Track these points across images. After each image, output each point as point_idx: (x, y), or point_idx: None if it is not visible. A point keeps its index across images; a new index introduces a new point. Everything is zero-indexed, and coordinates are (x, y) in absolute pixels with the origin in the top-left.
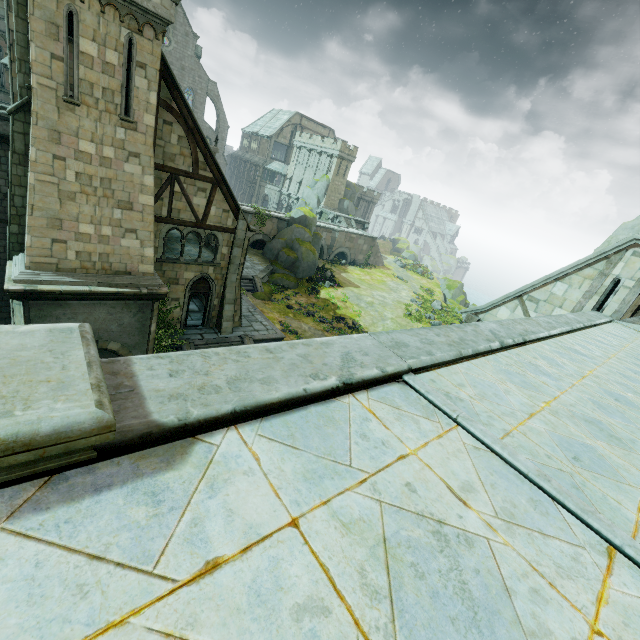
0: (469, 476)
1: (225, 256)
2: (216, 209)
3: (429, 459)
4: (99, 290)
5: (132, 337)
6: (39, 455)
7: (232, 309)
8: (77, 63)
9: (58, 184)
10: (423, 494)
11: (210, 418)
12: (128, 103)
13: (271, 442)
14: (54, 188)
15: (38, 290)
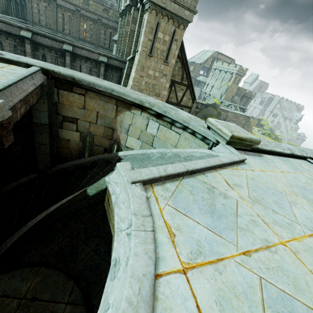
0: None
1: None
2: (185, 98)
3: None
4: None
5: None
6: (250, 144)
7: None
8: (155, 41)
9: (139, 86)
10: None
11: (266, 150)
12: (167, 55)
13: (278, 160)
14: (137, 87)
15: None
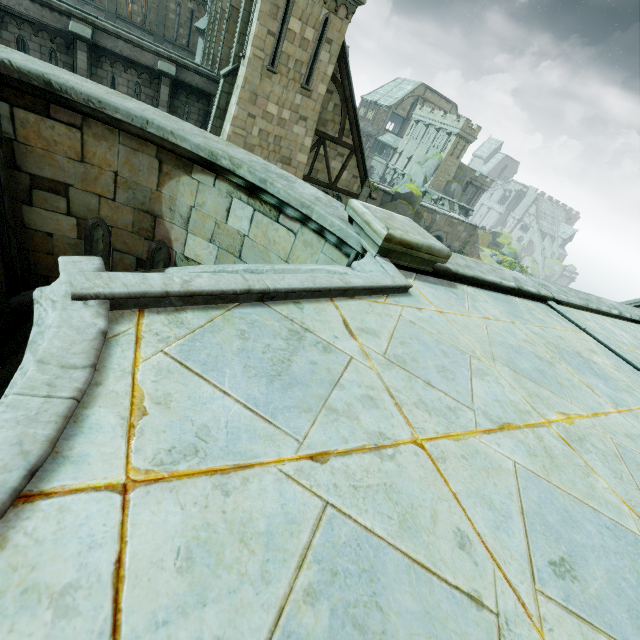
0: (593, 349)
1: None
2: (347, 174)
3: (569, 335)
4: None
5: None
6: (429, 258)
7: None
8: (283, 38)
9: (245, 137)
10: (568, 342)
11: (465, 275)
12: (310, 73)
13: (488, 297)
14: (242, 140)
15: None
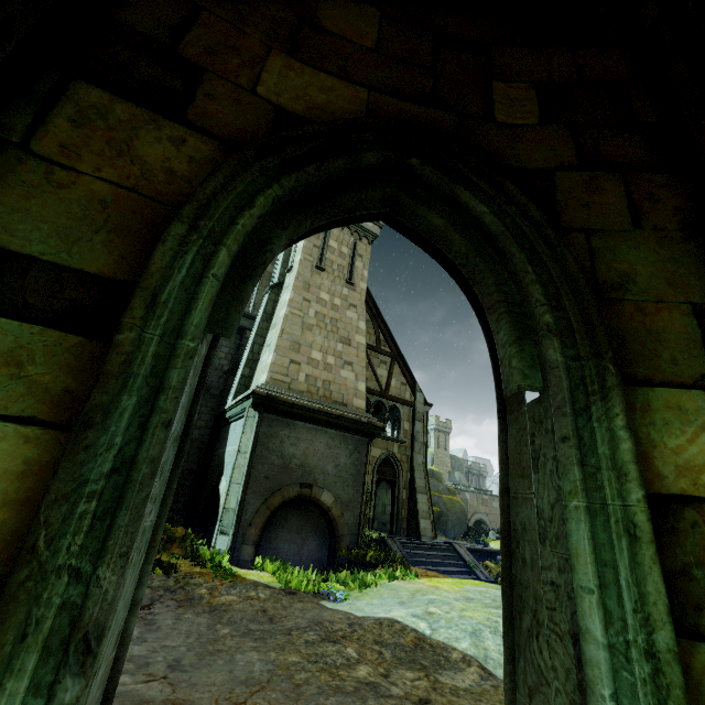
0: None
1: (407, 433)
2: (395, 381)
3: None
4: (326, 408)
5: (346, 488)
6: None
7: (425, 501)
8: (326, 250)
9: (302, 317)
10: None
11: None
12: (350, 276)
13: None
14: (299, 320)
15: (277, 397)
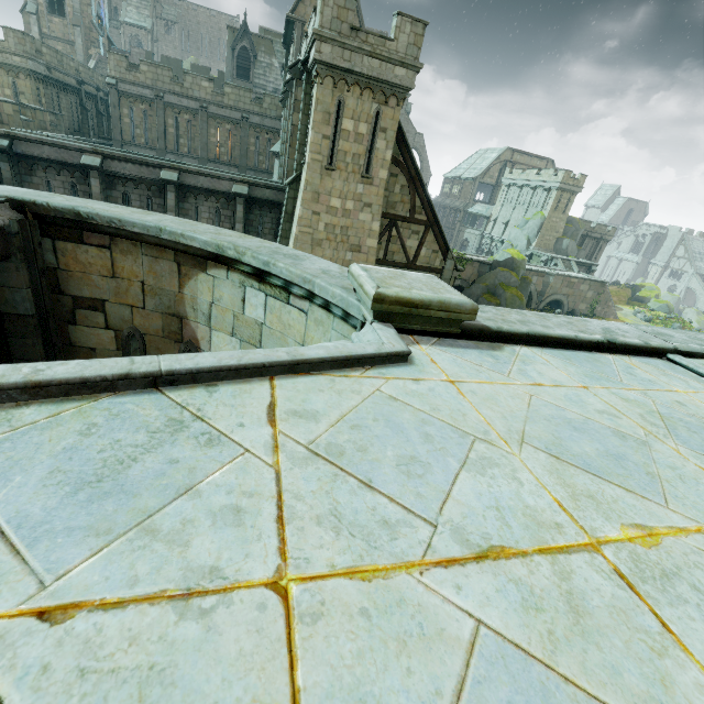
0: None
1: None
2: (426, 250)
3: (700, 398)
4: None
5: None
6: (447, 316)
7: None
8: (338, 138)
9: (312, 234)
10: (693, 409)
11: (513, 333)
12: (369, 163)
13: (554, 358)
14: (309, 237)
15: None
